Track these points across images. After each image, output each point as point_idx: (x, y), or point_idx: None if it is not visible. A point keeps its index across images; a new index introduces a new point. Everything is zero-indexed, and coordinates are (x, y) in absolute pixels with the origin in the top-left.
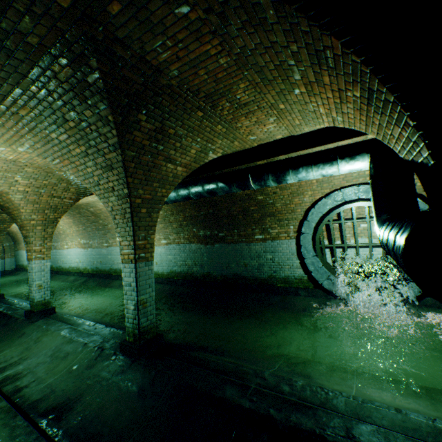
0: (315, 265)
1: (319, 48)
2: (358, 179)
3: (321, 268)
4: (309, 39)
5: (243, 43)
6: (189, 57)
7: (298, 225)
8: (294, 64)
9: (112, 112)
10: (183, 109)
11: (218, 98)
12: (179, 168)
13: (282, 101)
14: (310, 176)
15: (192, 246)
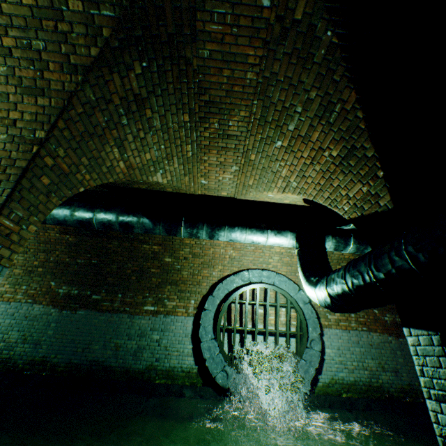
0: (212, 351)
1: (334, 100)
2: (262, 264)
3: (218, 356)
4: (332, 89)
5: (277, 70)
6: (231, 48)
7: (200, 300)
8: (300, 112)
9: (115, 27)
10: (178, 99)
11: (215, 112)
12: (122, 164)
13: (258, 150)
14: (242, 238)
15: (34, 309)
